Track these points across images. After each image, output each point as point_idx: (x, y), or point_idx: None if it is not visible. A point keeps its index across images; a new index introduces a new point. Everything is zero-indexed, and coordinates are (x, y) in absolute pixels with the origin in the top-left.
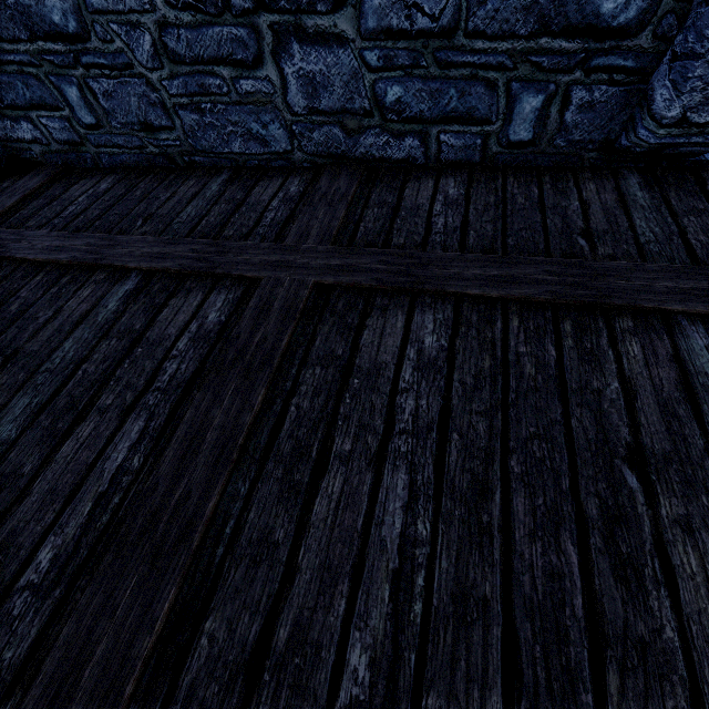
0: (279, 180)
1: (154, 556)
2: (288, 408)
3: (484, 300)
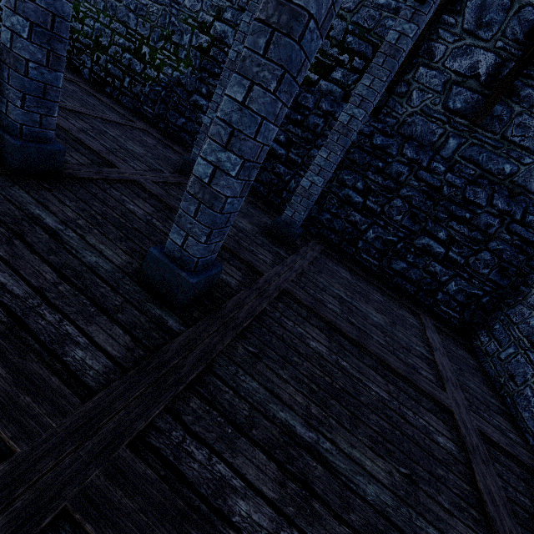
0: (515, 432)
1: (357, 336)
2: (398, 378)
3: (474, 481)
